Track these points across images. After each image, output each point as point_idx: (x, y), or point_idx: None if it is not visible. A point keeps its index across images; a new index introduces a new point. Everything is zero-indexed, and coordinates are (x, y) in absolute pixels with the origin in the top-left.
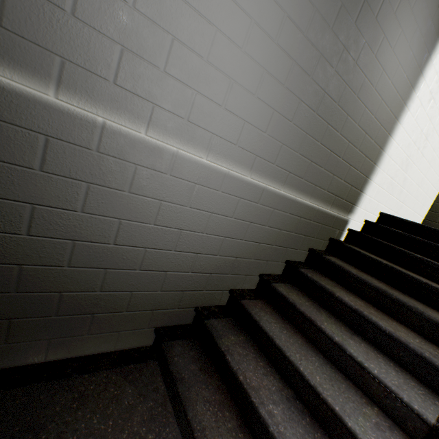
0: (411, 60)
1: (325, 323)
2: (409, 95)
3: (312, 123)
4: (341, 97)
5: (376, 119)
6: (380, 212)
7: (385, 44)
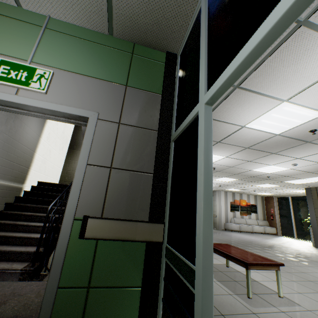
0: (37, 129)
1: (21, 222)
2: (39, 139)
3: (1, 153)
4: (12, 143)
5: (28, 148)
6: (38, 181)
7: (26, 126)
